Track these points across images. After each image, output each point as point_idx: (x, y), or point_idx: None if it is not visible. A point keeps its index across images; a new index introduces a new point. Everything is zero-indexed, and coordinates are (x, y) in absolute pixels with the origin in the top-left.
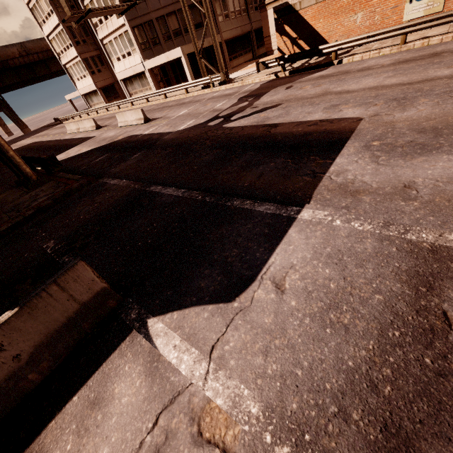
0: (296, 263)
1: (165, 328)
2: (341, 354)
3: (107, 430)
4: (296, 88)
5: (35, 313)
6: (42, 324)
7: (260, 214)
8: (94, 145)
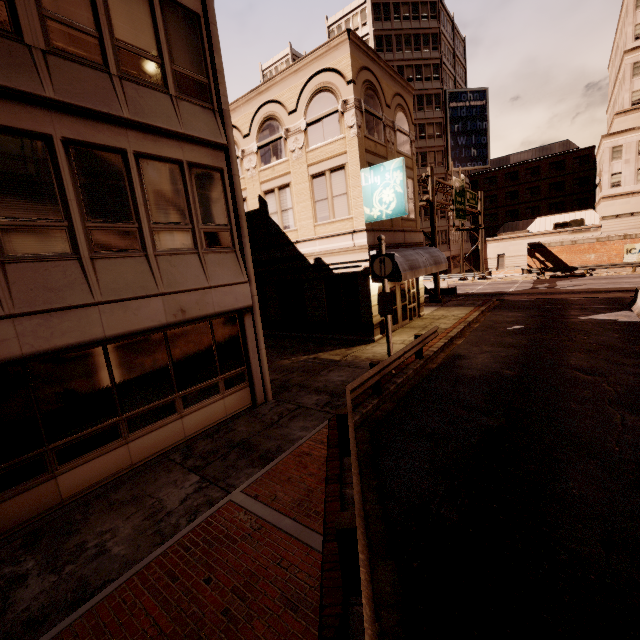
0: None
1: None
2: None
3: None
4: (580, 281)
5: None
6: None
7: None
8: None
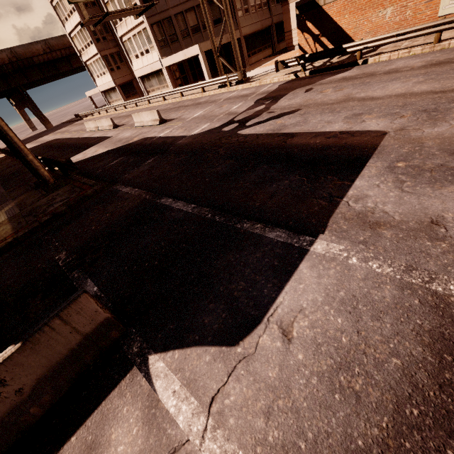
0: (305, 307)
1: (166, 369)
2: (350, 430)
3: None
4: (316, 91)
5: (38, 348)
6: (44, 358)
7: (271, 242)
8: (110, 146)
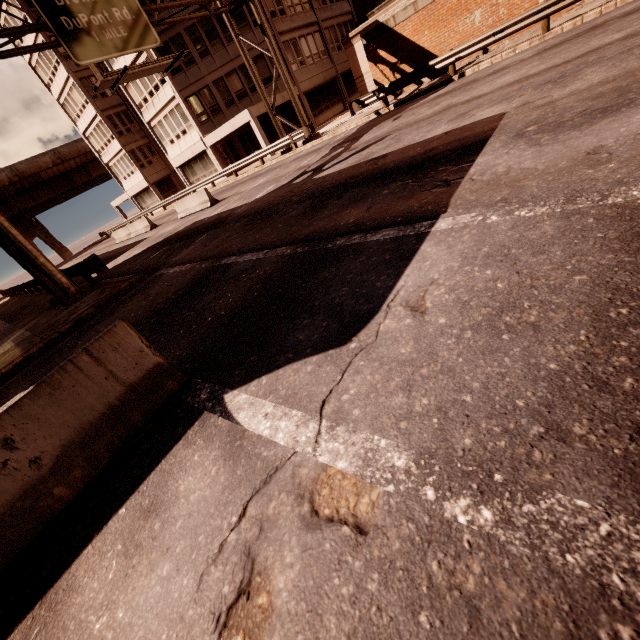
0: (438, 277)
1: (251, 398)
2: (534, 359)
3: (168, 540)
4: (407, 115)
5: (59, 396)
6: (70, 413)
7: (376, 243)
8: (148, 244)
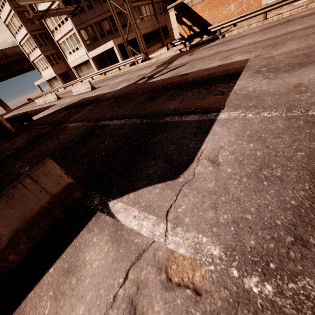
0: (224, 145)
1: (124, 206)
2: (282, 197)
3: (81, 291)
4: (196, 54)
5: (12, 202)
6: (18, 212)
7: (187, 122)
8: (56, 108)
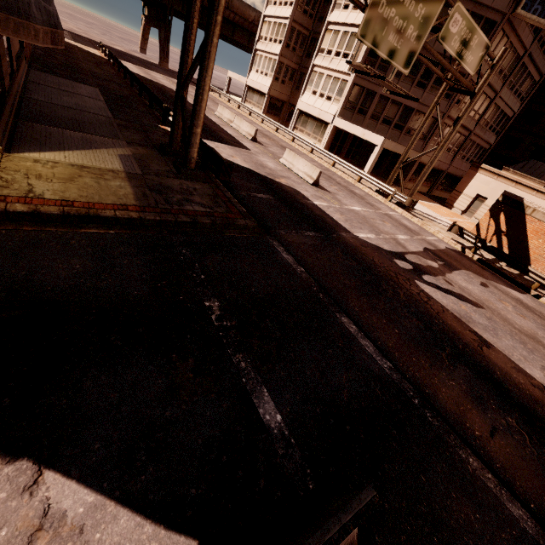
0: None
1: None
2: None
3: None
4: (495, 294)
5: None
6: None
7: (517, 524)
8: (251, 164)
